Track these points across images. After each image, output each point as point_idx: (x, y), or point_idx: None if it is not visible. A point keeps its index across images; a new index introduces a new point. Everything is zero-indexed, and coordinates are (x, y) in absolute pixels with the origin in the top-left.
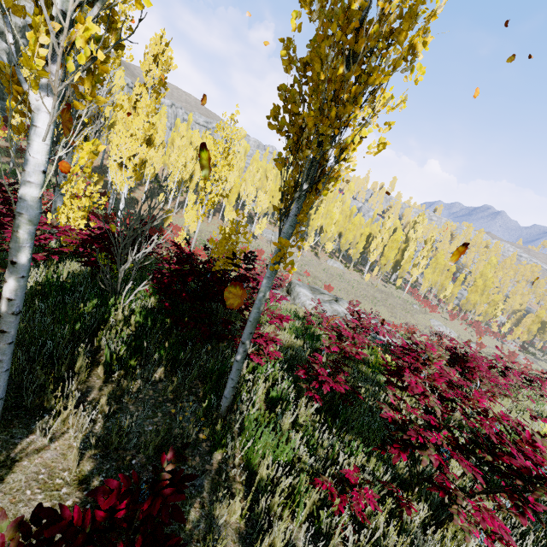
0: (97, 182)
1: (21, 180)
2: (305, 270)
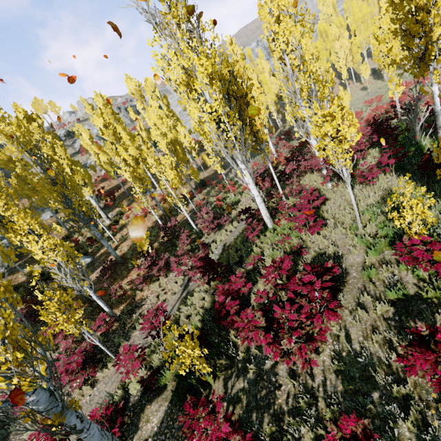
0: (272, 131)
1: (435, 108)
2: None
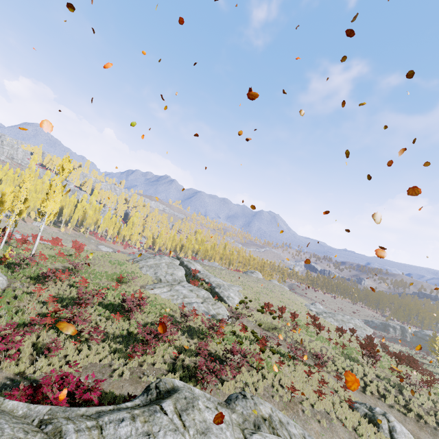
0: None
1: None
2: (16, 230)
